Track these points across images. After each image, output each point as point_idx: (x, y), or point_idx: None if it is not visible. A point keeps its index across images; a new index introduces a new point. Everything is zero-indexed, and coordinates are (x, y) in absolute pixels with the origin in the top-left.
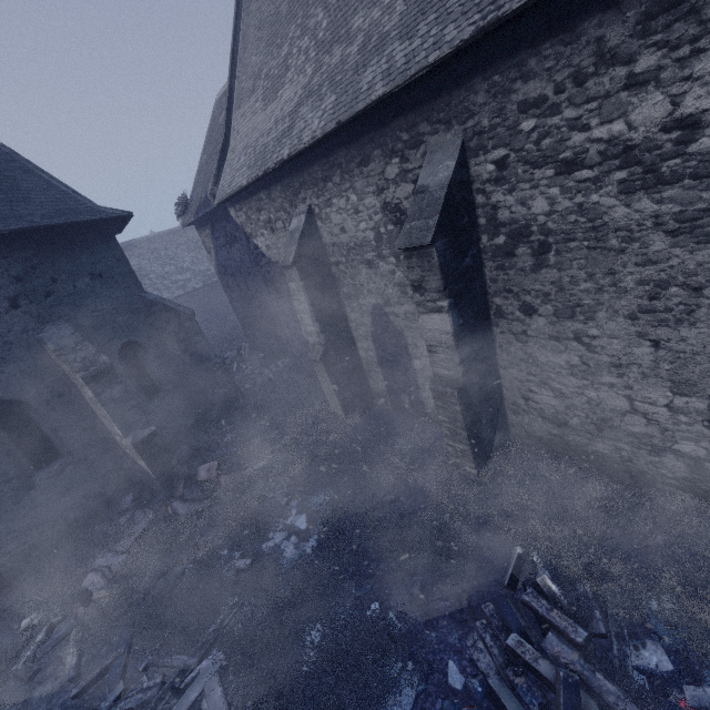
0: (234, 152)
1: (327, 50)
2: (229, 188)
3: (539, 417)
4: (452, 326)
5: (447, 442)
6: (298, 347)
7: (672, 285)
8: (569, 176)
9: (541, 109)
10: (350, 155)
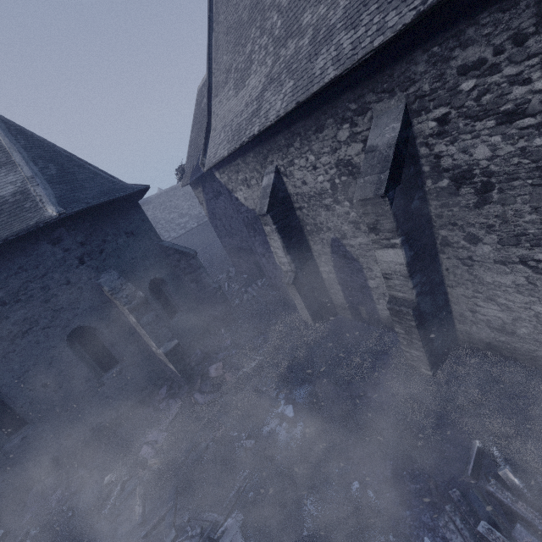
0: (216, 130)
1: (283, 44)
2: (214, 158)
3: (486, 327)
4: (404, 258)
5: (404, 348)
6: (273, 271)
7: None
8: (511, 125)
9: (481, 70)
10: (307, 125)
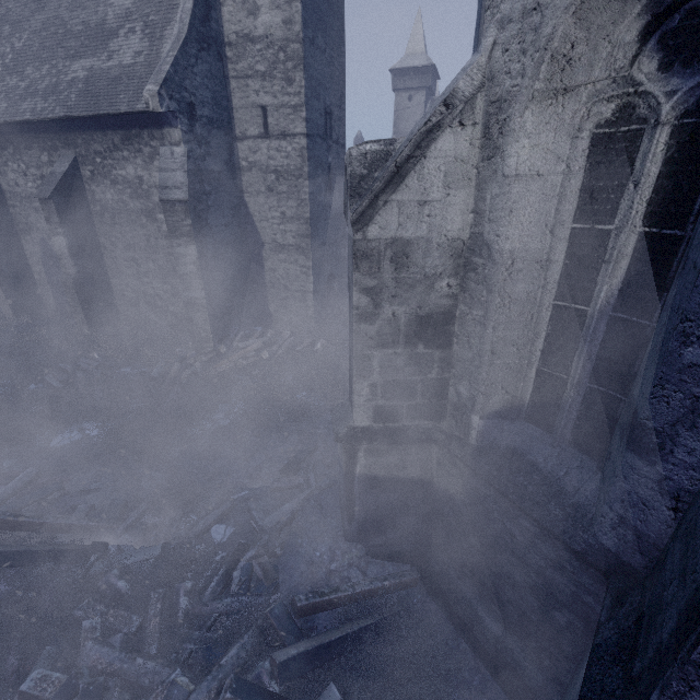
0: None
1: (10, 73)
2: None
3: (130, 306)
4: (67, 244)
5: (75, 316)
6: None
7: (152, 237)
8: (116, 186)
9: (102, 156)
10: (19, 140)
